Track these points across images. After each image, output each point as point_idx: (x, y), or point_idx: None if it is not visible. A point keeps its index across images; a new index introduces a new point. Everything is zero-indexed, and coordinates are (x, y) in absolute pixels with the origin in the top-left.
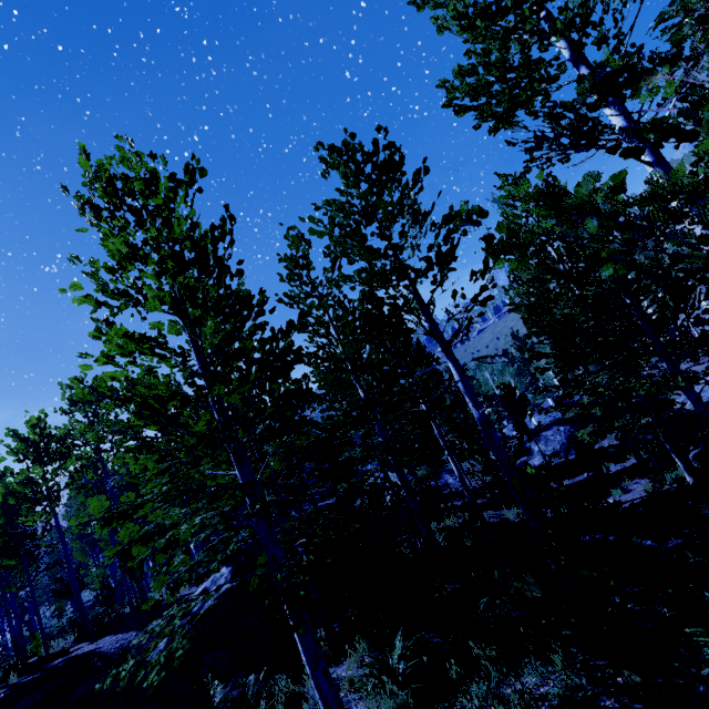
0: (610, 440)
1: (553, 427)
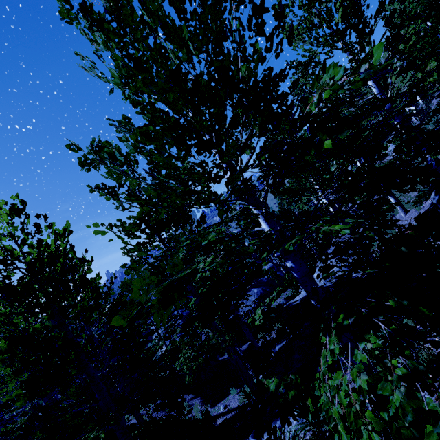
0: (282, 298)
1: (251, 289)
